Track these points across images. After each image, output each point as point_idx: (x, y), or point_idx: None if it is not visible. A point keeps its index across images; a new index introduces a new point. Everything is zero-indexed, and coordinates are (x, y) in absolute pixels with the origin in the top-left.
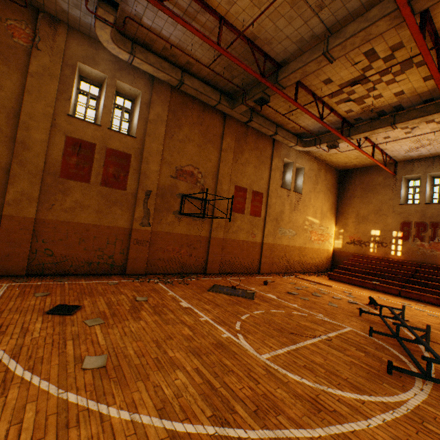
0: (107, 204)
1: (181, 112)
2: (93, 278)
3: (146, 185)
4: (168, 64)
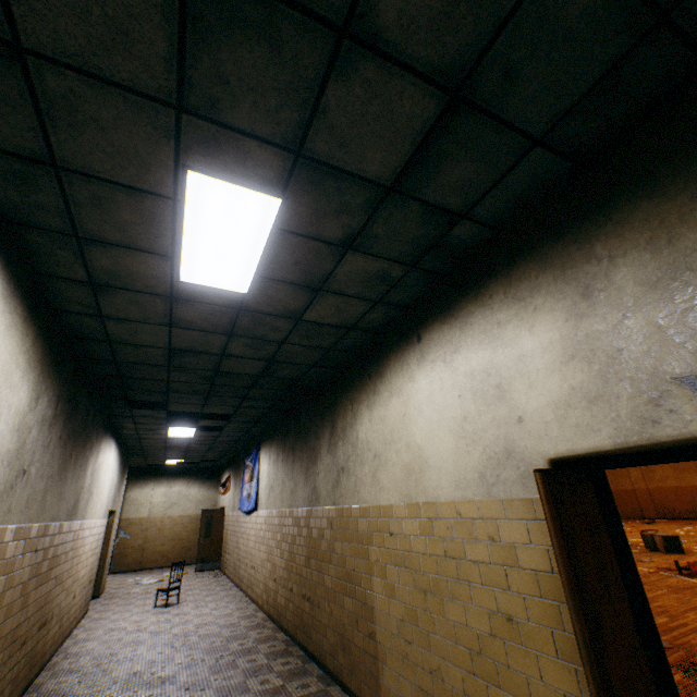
0: (677, 472)
1: None
2: (690, 520)
3: None
4: None
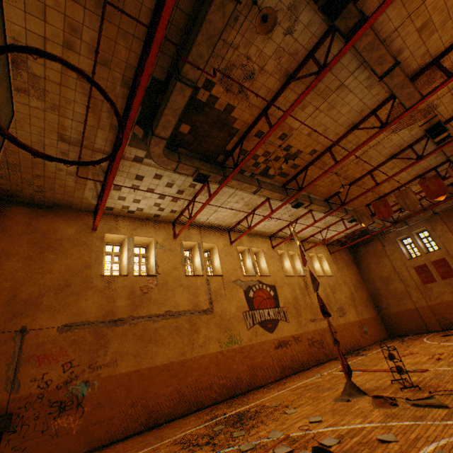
0: (452, 287)
1: (452, 217)
2: None
3: None
4: (421, 213)
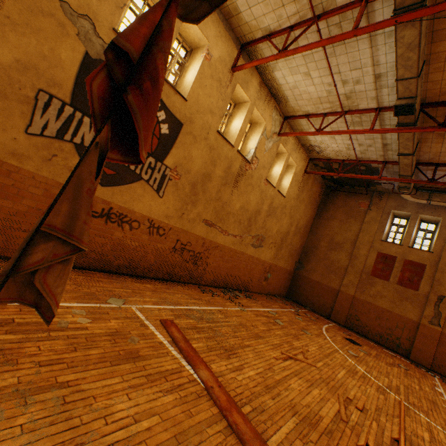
0: (399, 298)
1: None
2: (379, 346)
3: (438, 290)
4: None
